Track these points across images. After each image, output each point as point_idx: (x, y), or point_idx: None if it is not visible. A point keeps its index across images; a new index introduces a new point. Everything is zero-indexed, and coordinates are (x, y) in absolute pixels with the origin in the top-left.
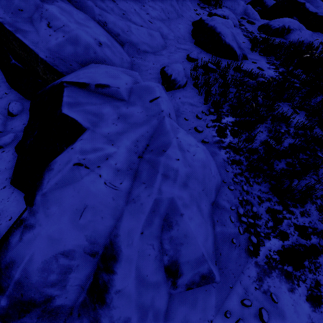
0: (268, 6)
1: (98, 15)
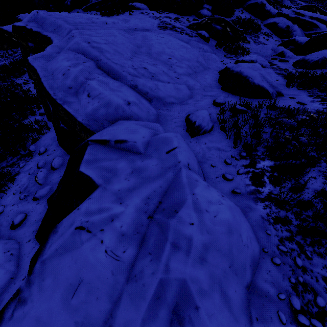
0: (301, 43)
1: (130, 81)
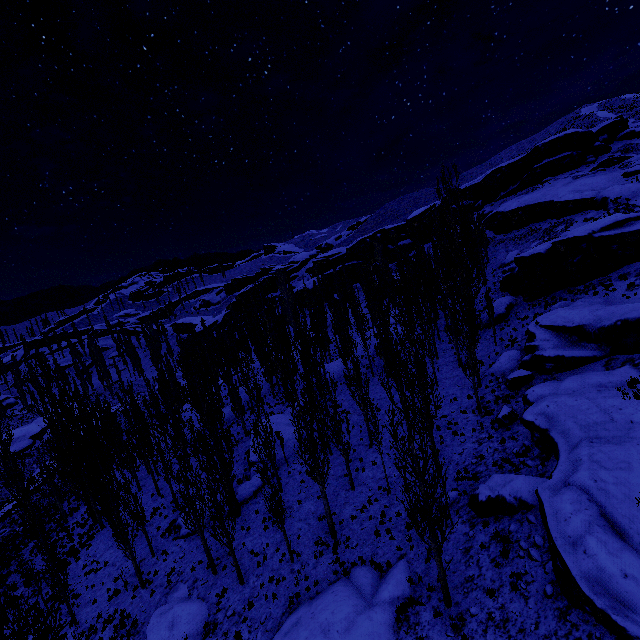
0: None
1: (591, 190)
